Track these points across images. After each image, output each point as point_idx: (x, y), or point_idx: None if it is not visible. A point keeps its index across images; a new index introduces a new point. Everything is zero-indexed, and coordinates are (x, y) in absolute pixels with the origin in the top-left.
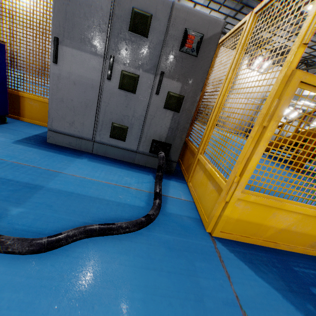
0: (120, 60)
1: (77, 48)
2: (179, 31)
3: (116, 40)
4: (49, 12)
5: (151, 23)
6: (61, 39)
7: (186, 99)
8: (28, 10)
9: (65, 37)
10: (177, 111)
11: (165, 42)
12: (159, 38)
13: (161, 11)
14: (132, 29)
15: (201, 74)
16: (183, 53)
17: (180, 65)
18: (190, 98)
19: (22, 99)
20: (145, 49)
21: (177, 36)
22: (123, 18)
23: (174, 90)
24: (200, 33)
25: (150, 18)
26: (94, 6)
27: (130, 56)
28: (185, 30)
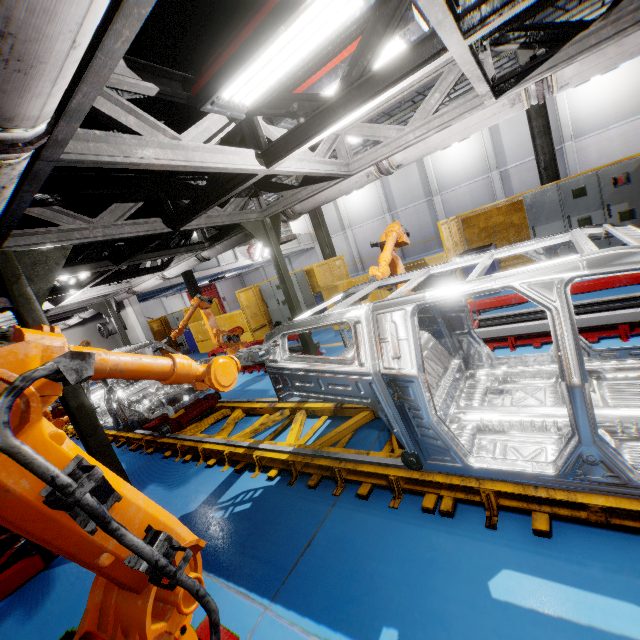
0: (573, 215)
1: (545, 224)
2: (607, 181)
3: (567, 208)
4: (505, 214)
5: (586, 188)
6: (535, 225)
7: (635, 208)
8: (361, 207)
9: (537, 223)
10: (631, 219)
11: (600, 191)
12: (595, 191)
13: (590, 180)
14: (575, 198)
15: (638, 189)
16: (617, 188)
17: (618, 194)
18: (638, 206)
19: (500, 269)
20: (588, 201)
21: (608, 183)
22: (567, 196)
23: (621, 209)
24: (623, 173)
25: (584, 187)
26: (548, 202)
27: (579, 210)
28: (612, 178)
